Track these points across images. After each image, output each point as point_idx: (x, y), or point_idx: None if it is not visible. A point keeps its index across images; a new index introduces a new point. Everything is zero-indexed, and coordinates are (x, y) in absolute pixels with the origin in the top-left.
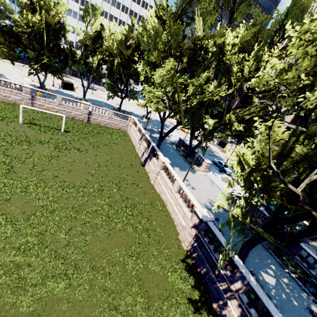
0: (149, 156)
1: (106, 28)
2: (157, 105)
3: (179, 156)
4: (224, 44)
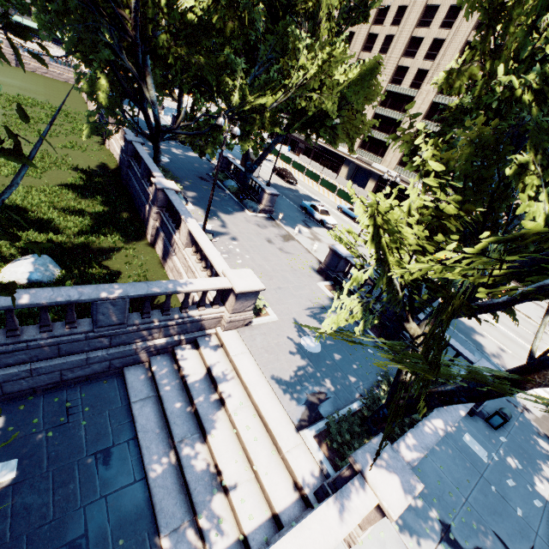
0: None
1: None
2: None
3: None
4: None
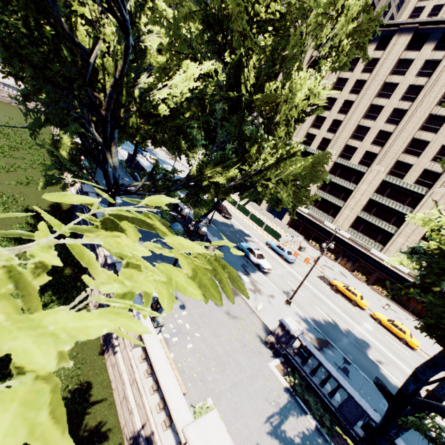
0: None
1: None
2: None
3: None
4: None
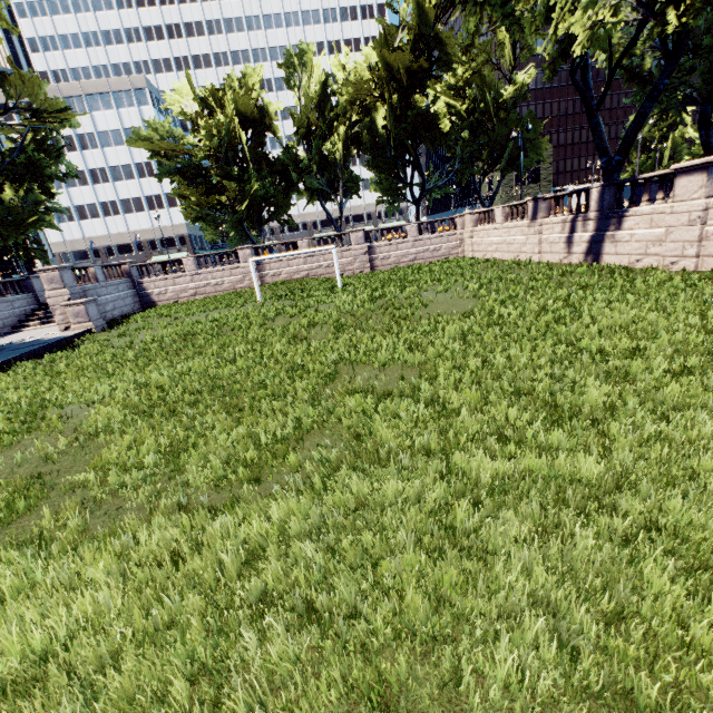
0: (606, 220)
1: (335, 72)
2: (591, 13)
3: None
4: None
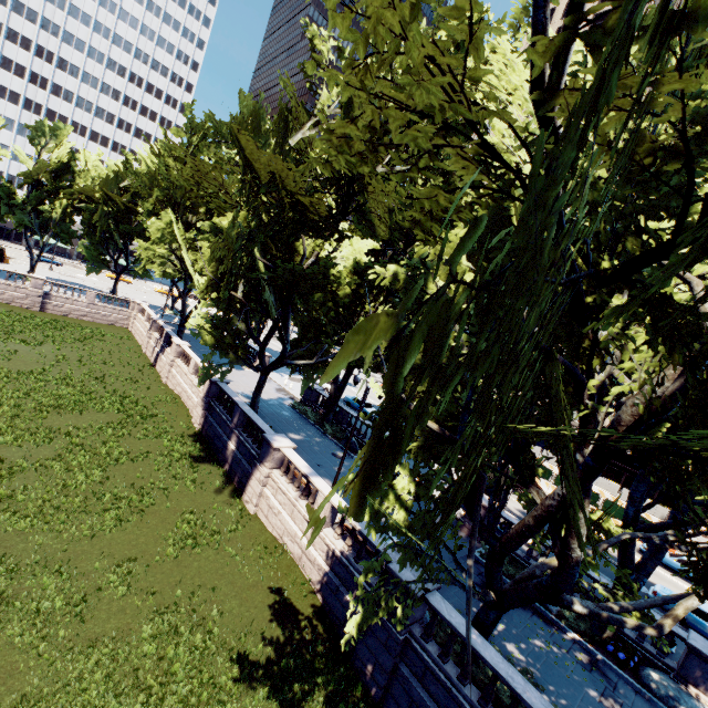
0: (162, 348)
1: (81, 159)
2: (163, 266)
3: None
4: None
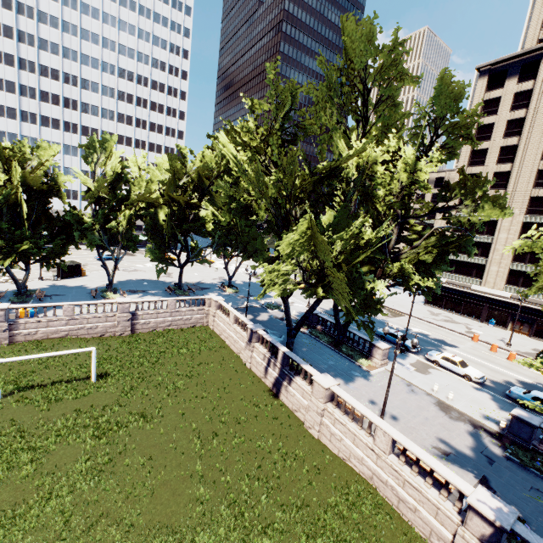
0: (284, 374)
1: (132, 165)
2: (284, 285)
3: (324, 347)
4: (367, 164)
